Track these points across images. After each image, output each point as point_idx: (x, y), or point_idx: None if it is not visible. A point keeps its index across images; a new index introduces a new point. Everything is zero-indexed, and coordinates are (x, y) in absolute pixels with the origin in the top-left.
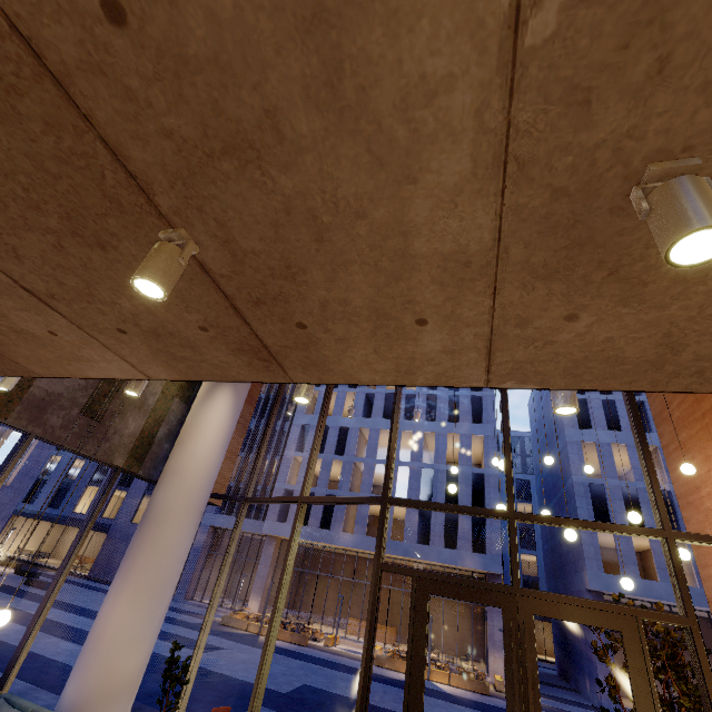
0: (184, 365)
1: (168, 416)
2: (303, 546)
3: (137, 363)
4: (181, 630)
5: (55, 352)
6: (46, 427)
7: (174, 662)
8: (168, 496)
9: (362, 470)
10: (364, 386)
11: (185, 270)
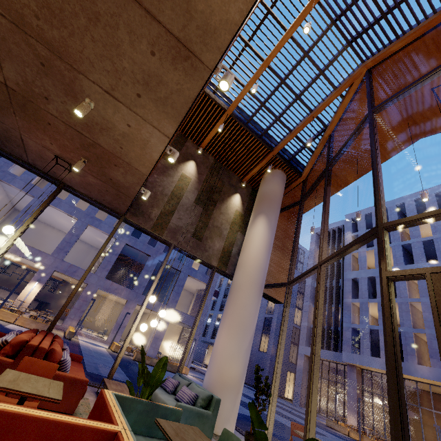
0: (169, 107)
1: (236, 242)
2: (384, 380)
3: (158, 125)
4: (296, 418)
5: (138, 145)
6: (178, 242)
7: (258, 378)
8: (239, 277)
9: (421, 310)
10: (397, 240)
11: (119, 0)
